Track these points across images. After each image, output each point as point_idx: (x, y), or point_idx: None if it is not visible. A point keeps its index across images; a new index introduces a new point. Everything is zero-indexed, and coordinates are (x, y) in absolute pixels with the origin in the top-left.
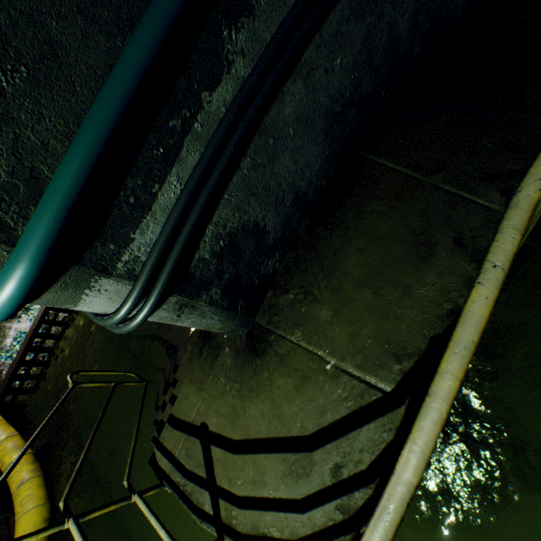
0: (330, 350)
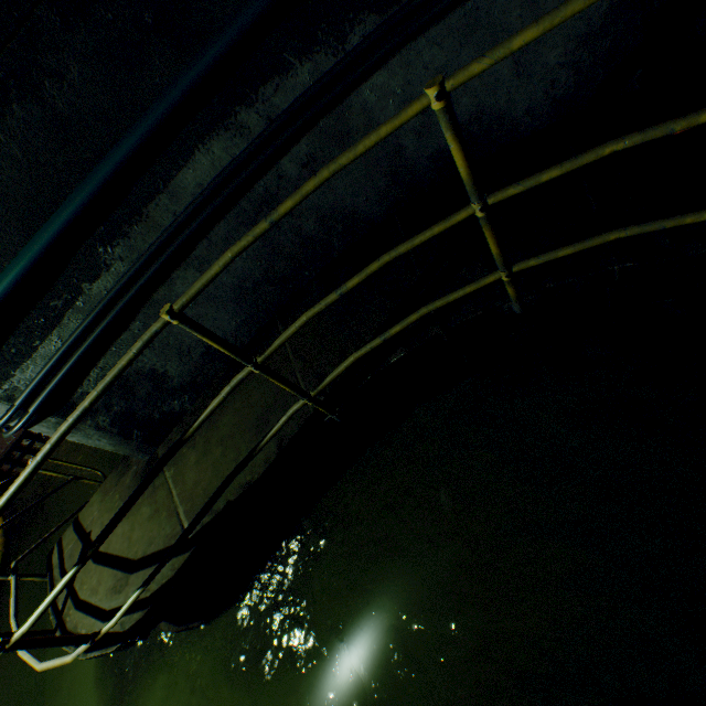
0: (180, 492)
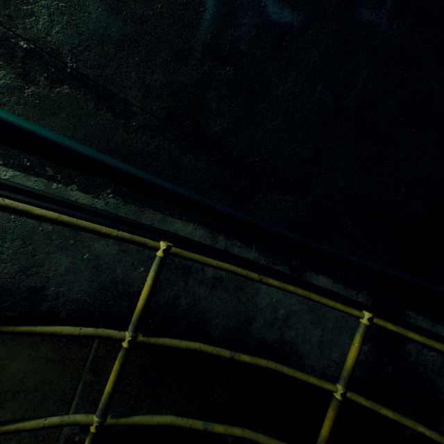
0: None
